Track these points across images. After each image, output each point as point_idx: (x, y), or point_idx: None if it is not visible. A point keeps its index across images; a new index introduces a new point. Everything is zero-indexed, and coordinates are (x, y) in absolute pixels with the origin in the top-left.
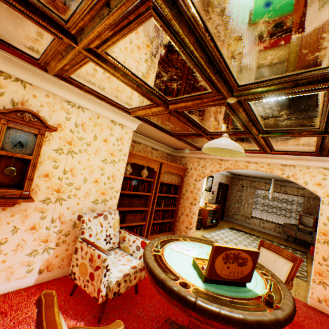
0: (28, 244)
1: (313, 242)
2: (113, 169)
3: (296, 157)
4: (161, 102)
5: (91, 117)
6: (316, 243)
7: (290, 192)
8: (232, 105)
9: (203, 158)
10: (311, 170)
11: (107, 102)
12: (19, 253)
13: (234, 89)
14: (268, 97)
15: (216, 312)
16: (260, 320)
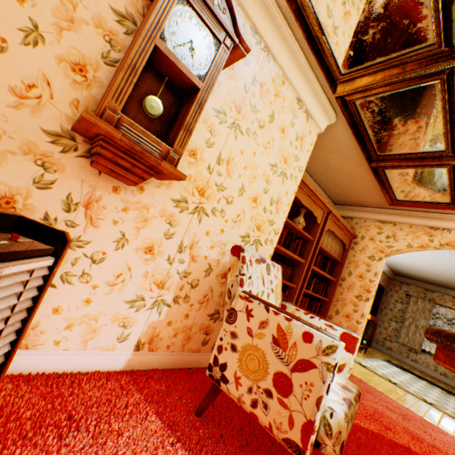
0: (133, 280)
1: None
2: (280, 189)
3: None
4: None
5: (274, 78)
6: None
7: None
8: None
9: (392, 221)
10: None
11: (315, 49)
12: (116, 294)
13: None
14: None
15: None
16: None
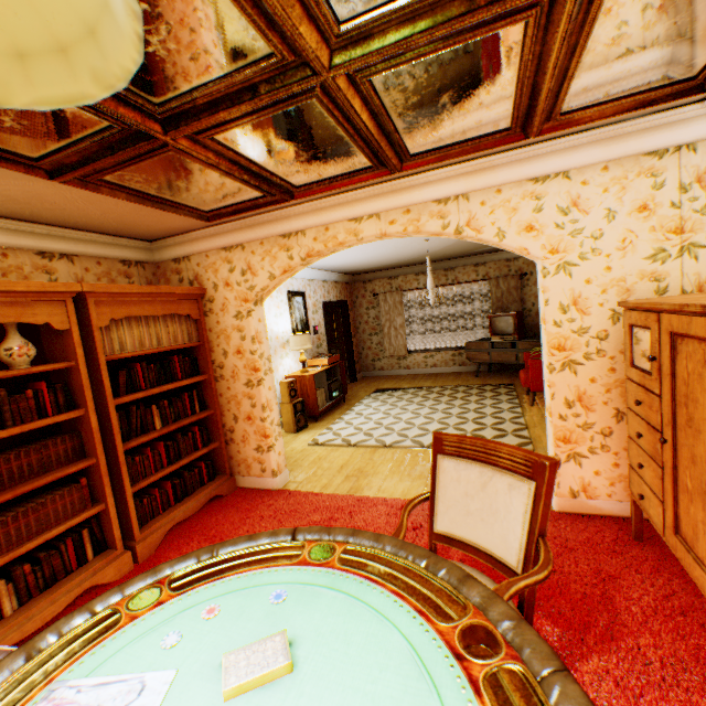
0: None
1: (520, 360)
2: None
3: (468, 167)
4: None
5: None
6: (548, 375)
7: (465, 278)
8: None
9: (238, 243)
10: (508, 196)
11: None
12: None
13: None
14: None
15: None
16: None
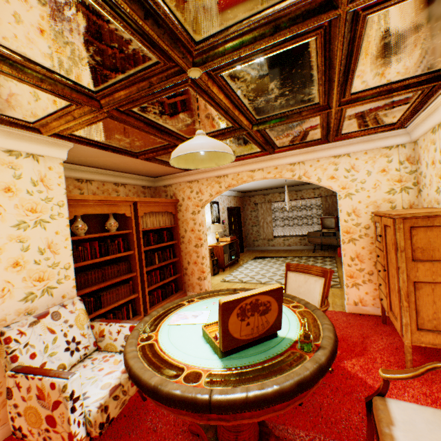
0: None
1: (338, 243)
2: (45, 235)
3: (304, 150)
4: (82, 96)
5: None
6: (342, 245)
7: (307, 196)
8: (199, 83)
9: (196, 180)
10: (322, 163)
11: None
12: None
13: (191, 50)
14: (245, 60)
15: (243, 399)
16: (300, 378)
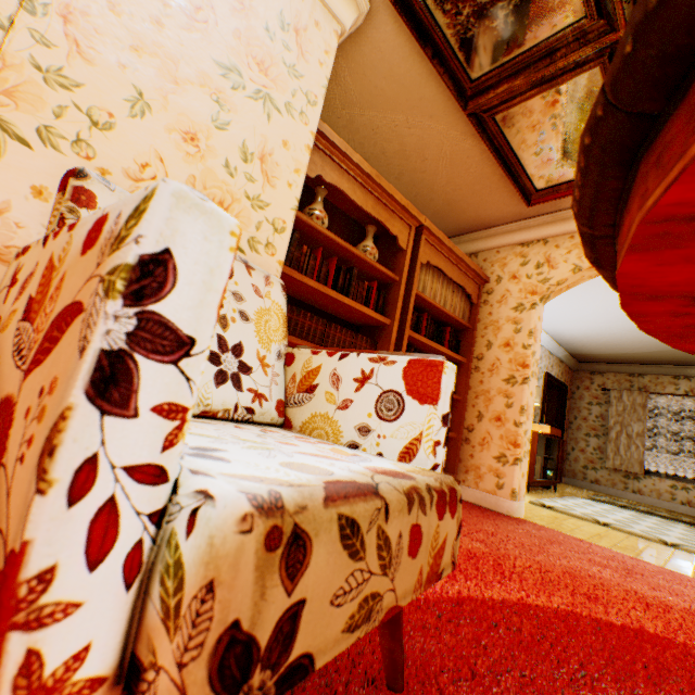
0: None
1: None
2: (264, 131)
3: None
4: None
5: None
6: None
7: None
8: None
9: (541, 238)
10: None
11: None
12: None
13: None
14: None
15: None
16: None
